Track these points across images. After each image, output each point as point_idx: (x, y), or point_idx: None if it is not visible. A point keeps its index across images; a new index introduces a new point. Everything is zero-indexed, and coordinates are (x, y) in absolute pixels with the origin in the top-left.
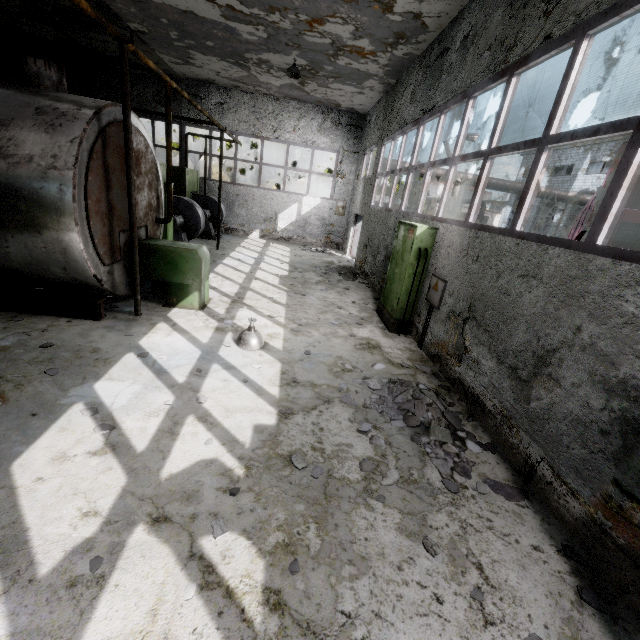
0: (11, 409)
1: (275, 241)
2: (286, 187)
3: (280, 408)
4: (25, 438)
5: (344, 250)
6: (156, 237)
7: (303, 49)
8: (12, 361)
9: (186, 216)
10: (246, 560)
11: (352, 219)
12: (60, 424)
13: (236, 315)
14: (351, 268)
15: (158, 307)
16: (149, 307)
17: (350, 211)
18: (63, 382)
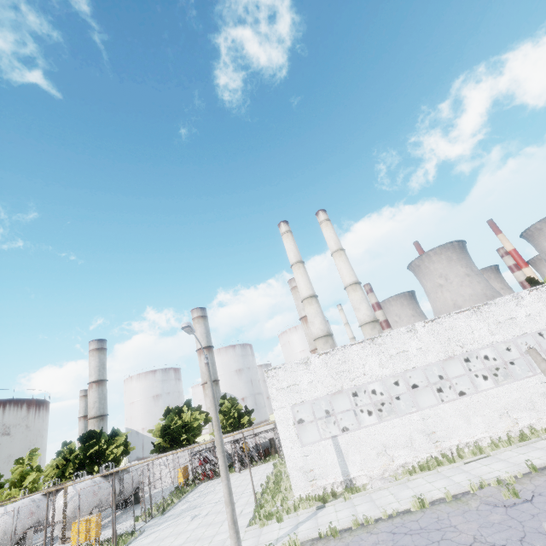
0: None
1: None
2: None
3: None
4: None
5: None
6: None
7: None
8: None
9: None
10: None
11: None
12: None
13: None
14: None
15: None
16: None
17: None
18: None
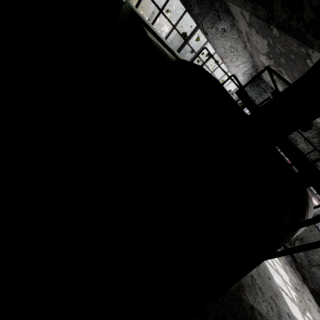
0: (280, 298)
1: None
2: None
3: (285, 272)
4: (287, 305)
5: None
6: None
7: None
8: (263, 277)
9: None
10: (309, 314)
11: None
12: (285, 298)
13: None
14: None
15: None
16: None
17: None
18: (273, 282)
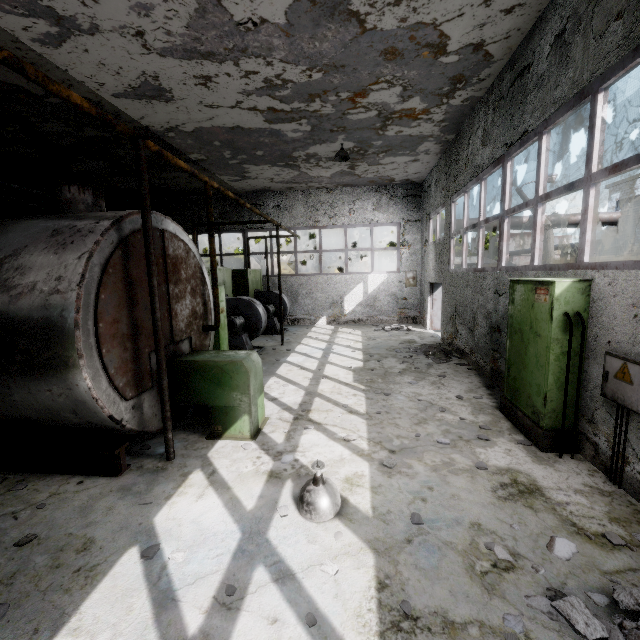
0: None
1: (344, 325)
2: (349, 270)
3: None
4: None
5: (423, 323)
6: (204, 347)
7: (348, 131)
8: None
9: (246, 315)
10: None
11: (427, 288)
12: None
13: (299, 443)
14: (439, 346)
15: (199, 441)
16: (188, 442)
17: (422, 280)
18: None
